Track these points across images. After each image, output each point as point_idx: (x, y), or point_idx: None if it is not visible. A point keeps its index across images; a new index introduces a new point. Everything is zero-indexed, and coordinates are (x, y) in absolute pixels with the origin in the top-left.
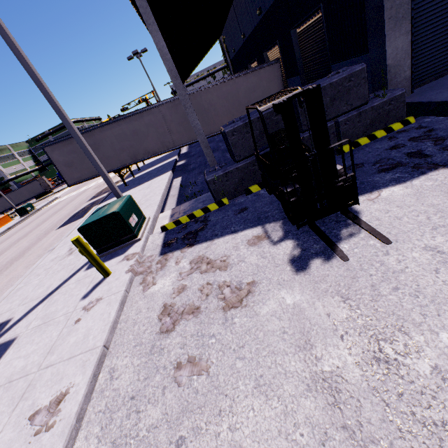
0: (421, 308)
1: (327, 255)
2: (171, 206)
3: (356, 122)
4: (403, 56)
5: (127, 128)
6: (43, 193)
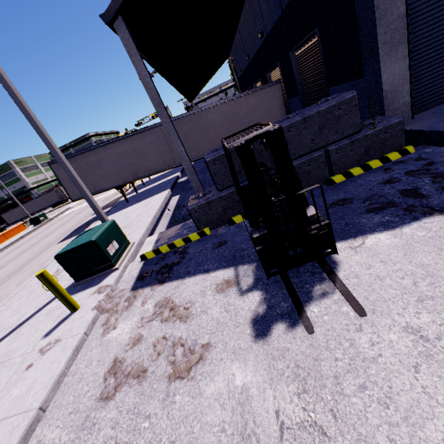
0: (390, 427)
1: (293, 320)
2: (162, 228)
3: (348, 150)
4: (401, 81)
5: (129, 147)
6: (60, 202)
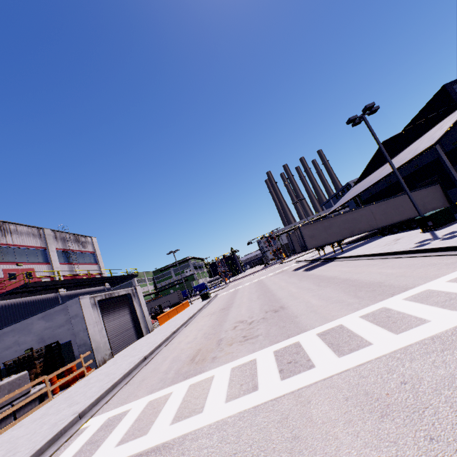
0: None
1: None
2: None
3: None
4: None
5: (349, 217)
6: (177, 303)
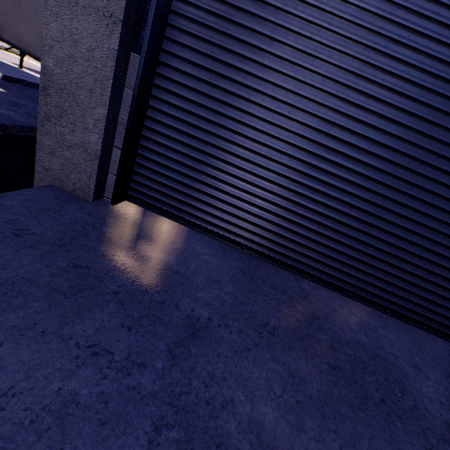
0: None
1: None
2: None
3: None
4: (91, 81)
5: None
6: None
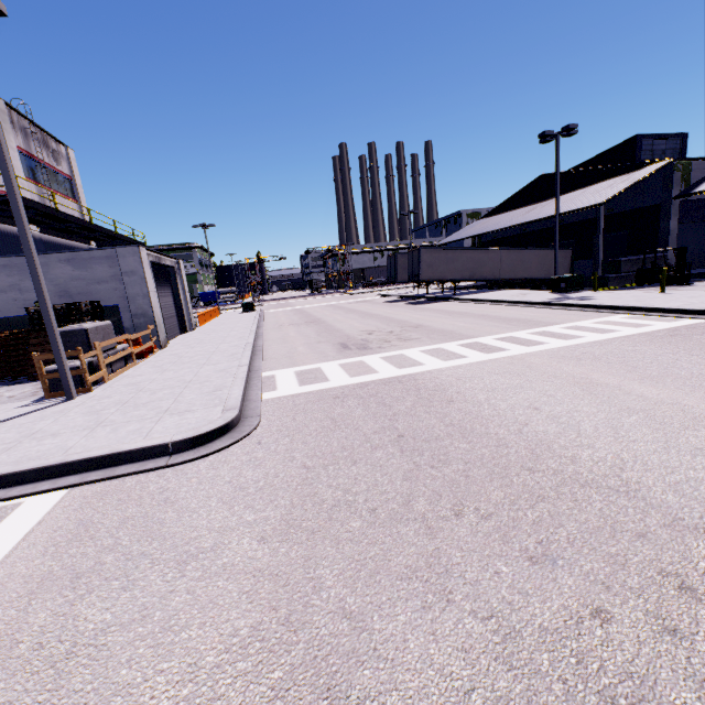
0: None
1: (691, 286)
2: None
3: None
4: (672, 257)
5: (477, 256)
6: None
